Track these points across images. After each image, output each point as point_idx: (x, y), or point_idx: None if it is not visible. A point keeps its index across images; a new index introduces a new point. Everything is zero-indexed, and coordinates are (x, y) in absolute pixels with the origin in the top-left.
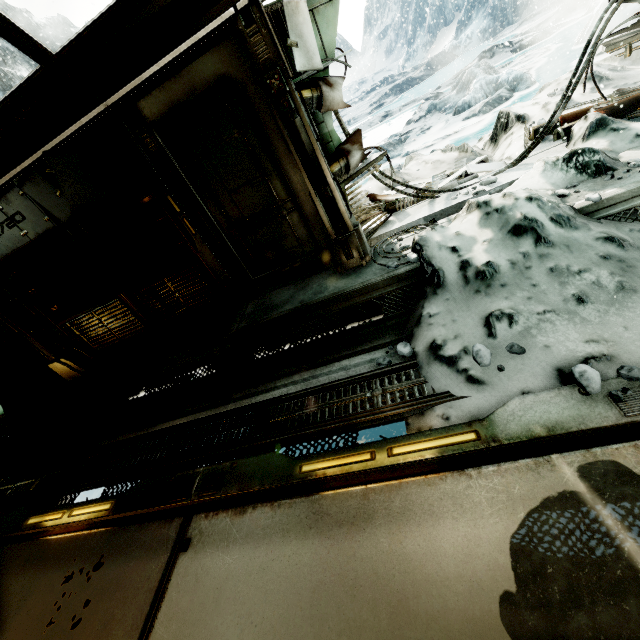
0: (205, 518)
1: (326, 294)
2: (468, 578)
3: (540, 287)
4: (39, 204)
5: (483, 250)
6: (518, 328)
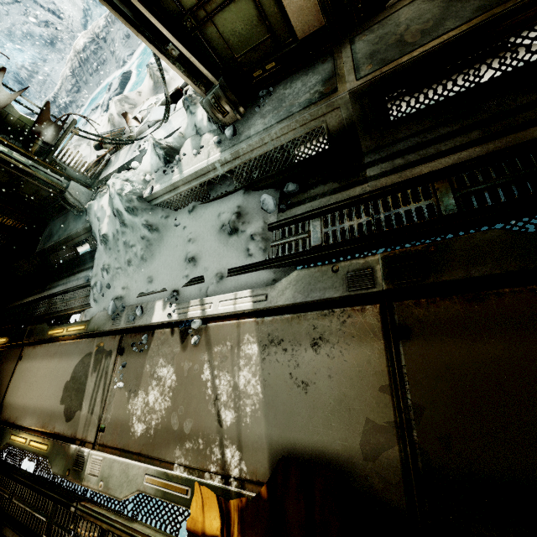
0: (27, 349)
1: (66, 233)
2: (64, 376)
3: (120, 253)
4: None
5: (107, 223)
6: (110, 275)
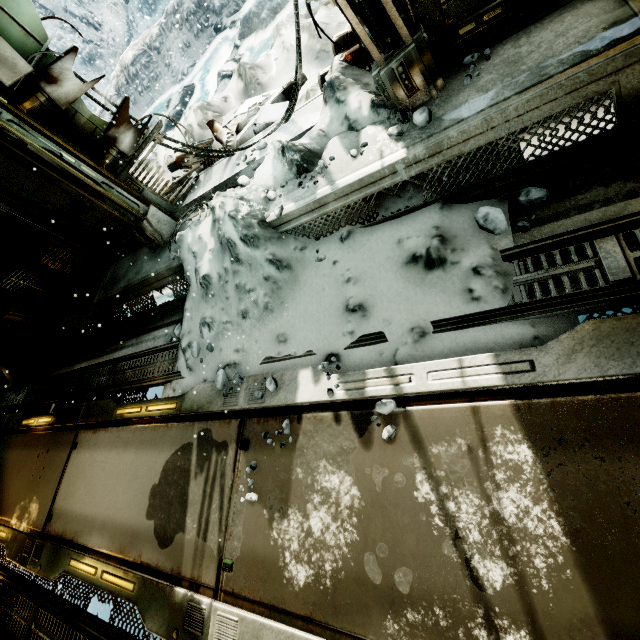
0: (83, 433)
1: (139, 277)
2: (148, 476)
3: (230, 300)
4: None
5: (208, 259)
6: (214, 333)
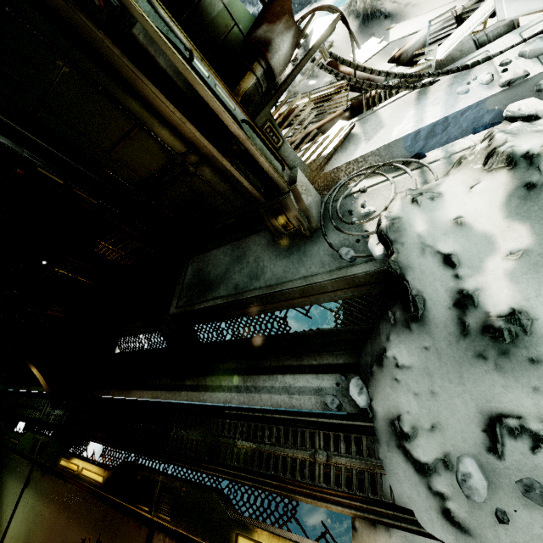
0: (163, 542)
1: (262, 284)
2: None
3: None
4: None
5: (505, 273)
6: None
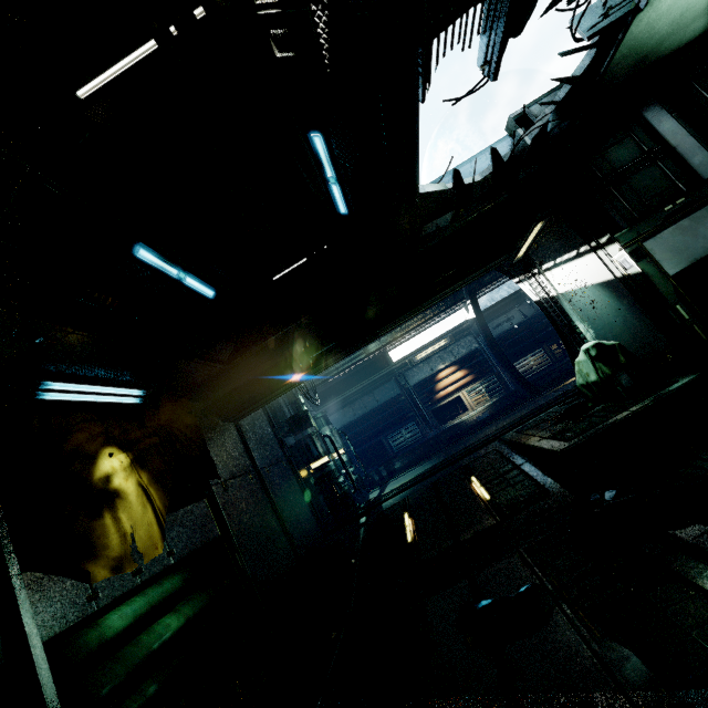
0: None
1: None
2: None
3: None
4: (522, 312)
5: None
6: None
